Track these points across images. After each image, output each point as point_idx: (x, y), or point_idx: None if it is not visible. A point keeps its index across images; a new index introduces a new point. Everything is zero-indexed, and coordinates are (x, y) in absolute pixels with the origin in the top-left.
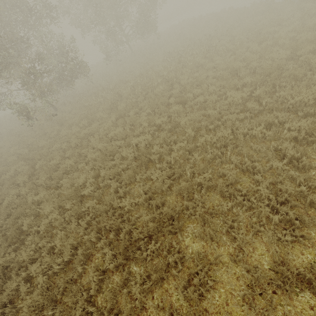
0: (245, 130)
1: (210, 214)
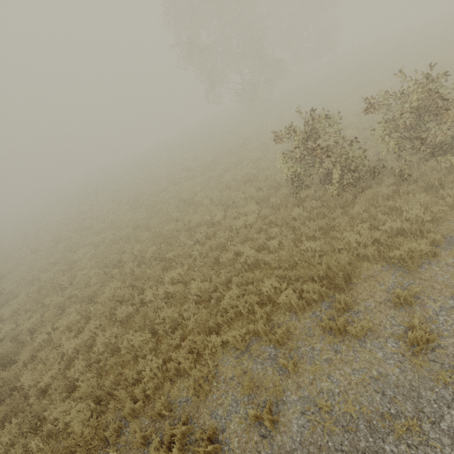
0: None
1: None
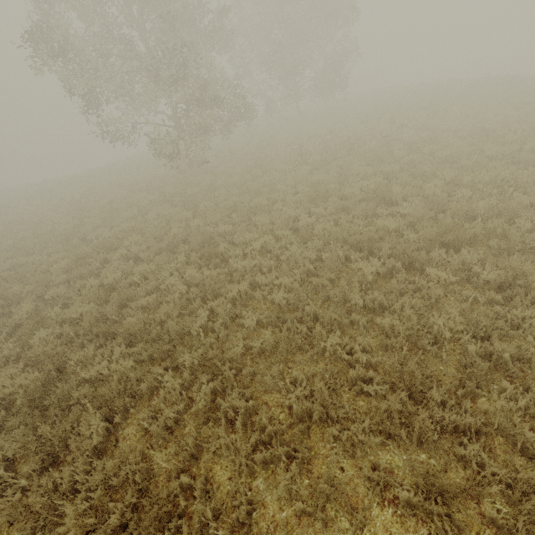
0: (525, 174)
1: (498, 239)
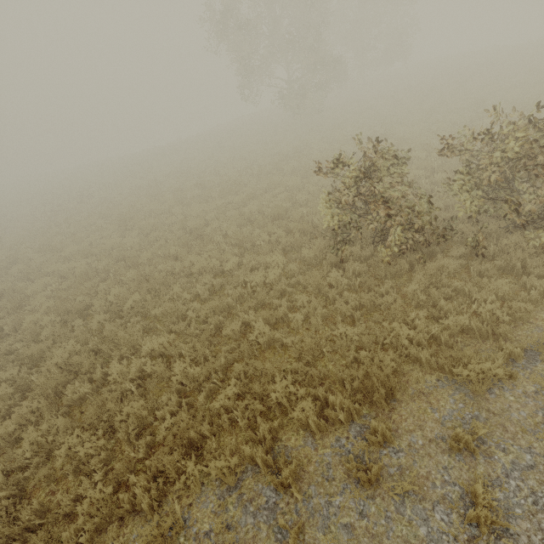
0: None
1: None
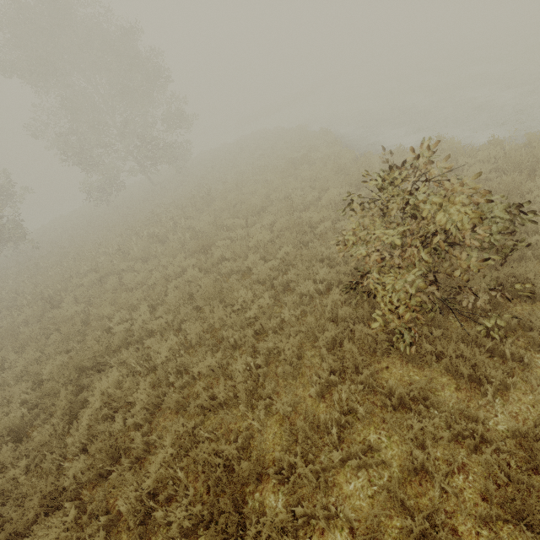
0: None
1: None
